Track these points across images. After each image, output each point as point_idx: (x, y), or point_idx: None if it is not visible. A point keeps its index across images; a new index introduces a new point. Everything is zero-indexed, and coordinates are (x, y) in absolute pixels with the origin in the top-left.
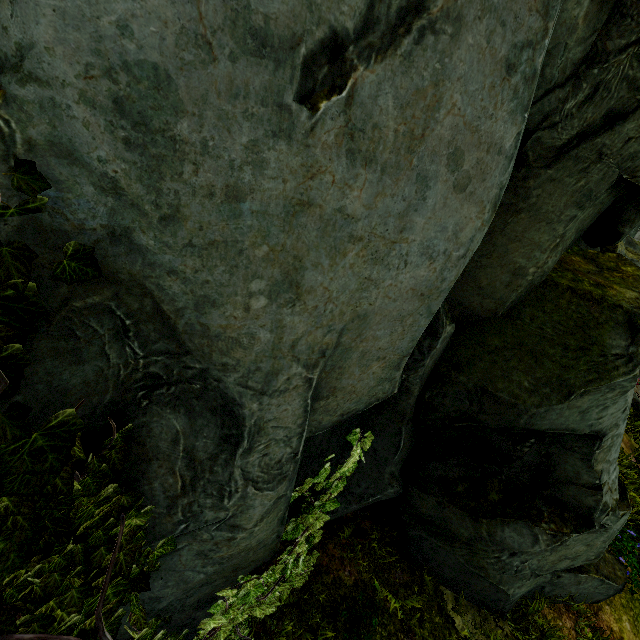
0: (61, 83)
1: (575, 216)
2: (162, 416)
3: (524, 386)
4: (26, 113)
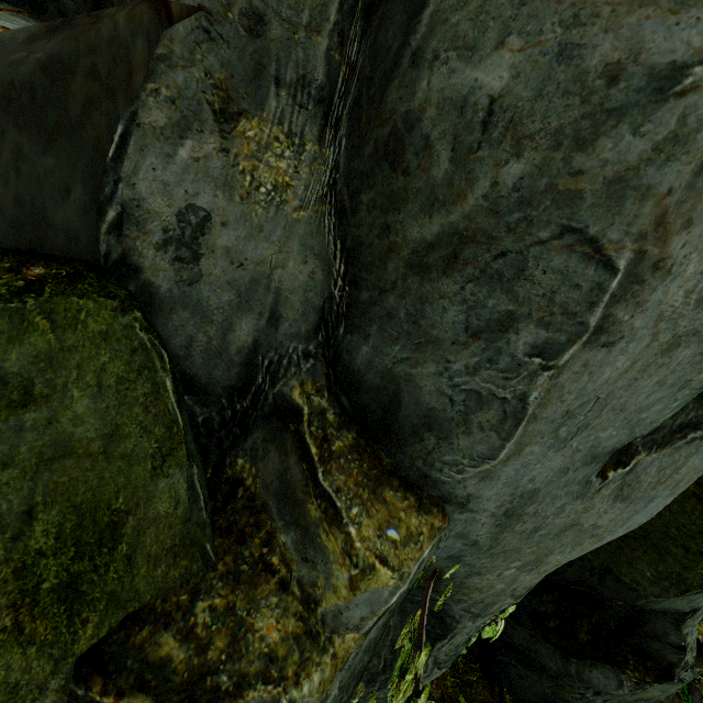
0: (484, 510)
1: None
2: None
3: (646, 576)
4: (454, 524)
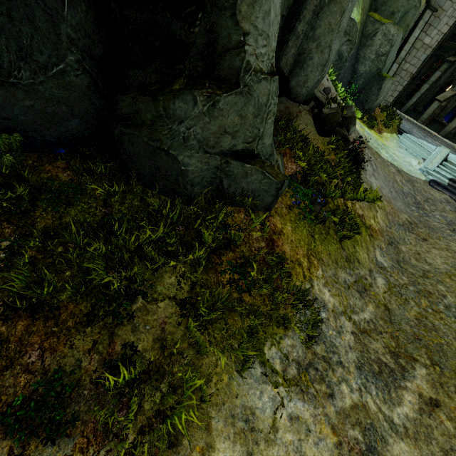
0: None
1: None
2: None
3: None
4: None
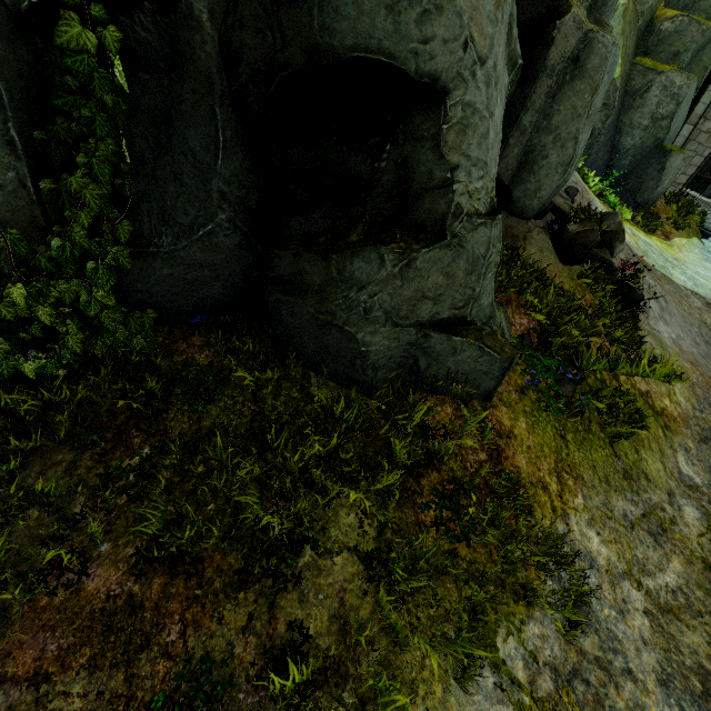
0: None
1: None
2: None
3: None
4: None
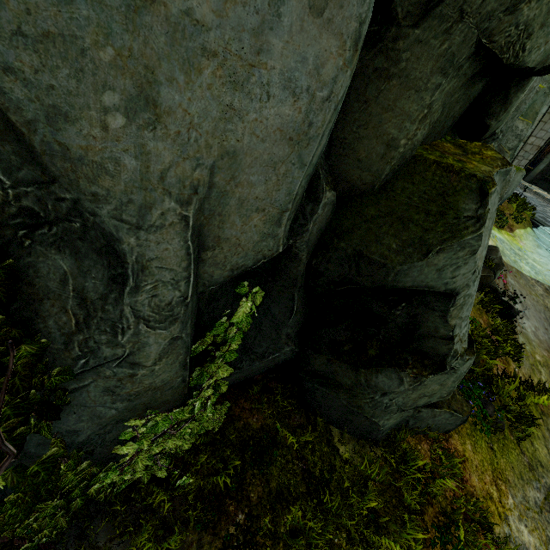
0: None
1: (440, 84)
2: (47, 256)
3: (392, 248)
4: None
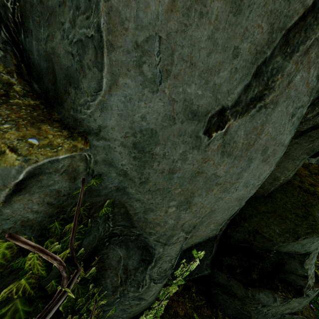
0: (114, 139)
1: (305, 158)
2: (114, 249)
3: (276, 232)
4: (97, 150)
